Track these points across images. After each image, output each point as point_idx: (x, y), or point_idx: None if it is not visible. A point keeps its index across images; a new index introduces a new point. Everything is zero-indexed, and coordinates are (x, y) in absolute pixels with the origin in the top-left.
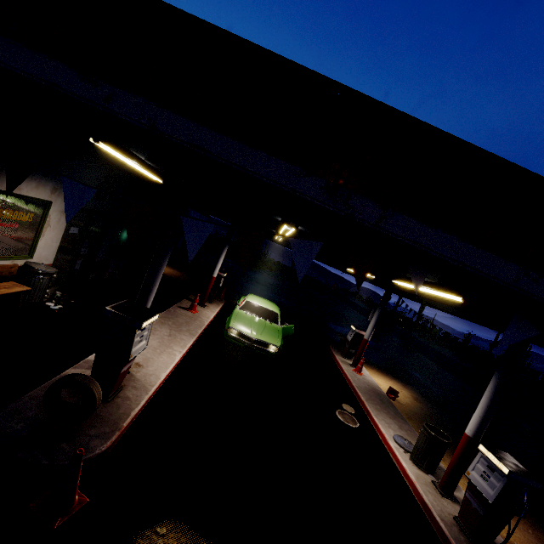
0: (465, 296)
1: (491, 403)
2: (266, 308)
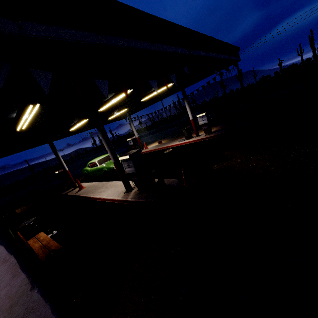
0: (172, 82)
1: (189, 107)
2: (106, 156)
